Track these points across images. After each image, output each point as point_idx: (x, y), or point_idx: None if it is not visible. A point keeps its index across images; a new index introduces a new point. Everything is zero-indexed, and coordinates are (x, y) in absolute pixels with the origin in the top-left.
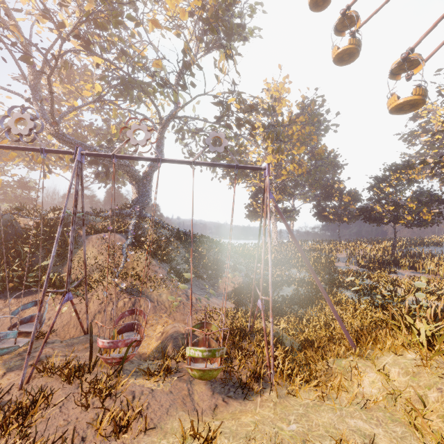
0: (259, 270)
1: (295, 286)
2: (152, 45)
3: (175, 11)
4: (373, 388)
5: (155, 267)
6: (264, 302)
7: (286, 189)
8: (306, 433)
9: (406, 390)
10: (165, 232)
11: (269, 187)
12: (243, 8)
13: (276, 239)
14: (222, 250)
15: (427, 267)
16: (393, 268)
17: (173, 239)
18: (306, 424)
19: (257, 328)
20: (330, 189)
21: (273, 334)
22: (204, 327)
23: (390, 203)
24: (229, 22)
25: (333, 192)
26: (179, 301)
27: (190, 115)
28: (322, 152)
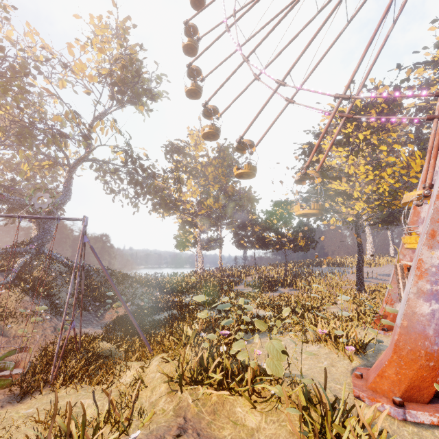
0: (156, 298)
1: (176, 310)
2: (62, 99)
3: (91, 72)
4: (129, 379)
5: (27, 303)
6: (131, 327)
7: (210, 221)
8: (35, 413)
9: (149, 376)
10: (61, 267)
11: (82, 234)
12: (152, 76)
13: (201, 267)
14: (119, 281)
15: (300, 284)
16: (276, 287)
17: (67, 274)
18: (43, 408)
19: (92, 348)
20: (246, 220)
21: (107, 352)
22: (23, 351)
23: (275, 233)
24: (135, 87)
25: (246, 223)
26: (41, 334)
27: (109, 156)
28: (232, 190)
